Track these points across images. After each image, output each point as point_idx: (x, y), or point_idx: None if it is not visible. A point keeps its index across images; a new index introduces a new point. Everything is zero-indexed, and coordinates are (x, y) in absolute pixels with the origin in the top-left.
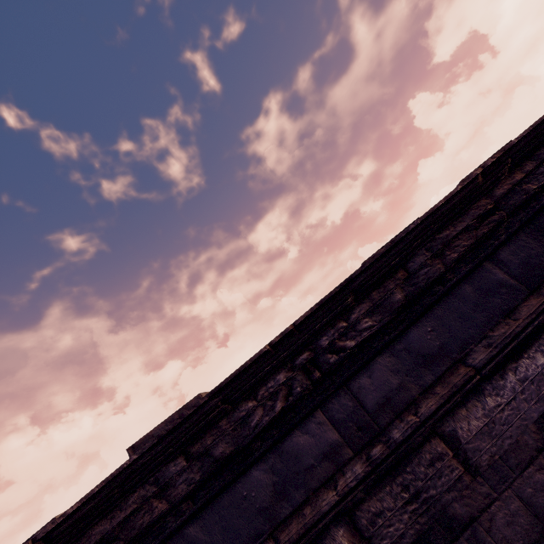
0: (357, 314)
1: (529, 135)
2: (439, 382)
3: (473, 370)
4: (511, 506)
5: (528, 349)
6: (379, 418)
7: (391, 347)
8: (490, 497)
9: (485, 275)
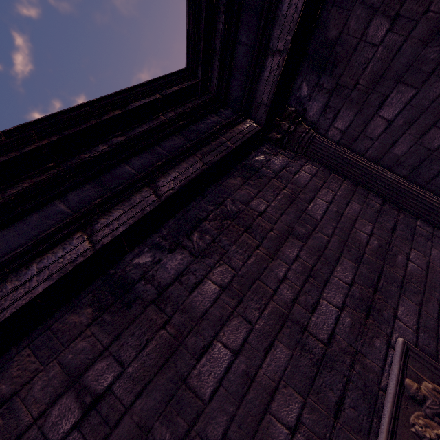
0: None
1: (50, 120)
2: None
3: None
4: (51, 372)
5: (55, 248)
6: None
7: None
8: (37, 371)
9: (52, 208)
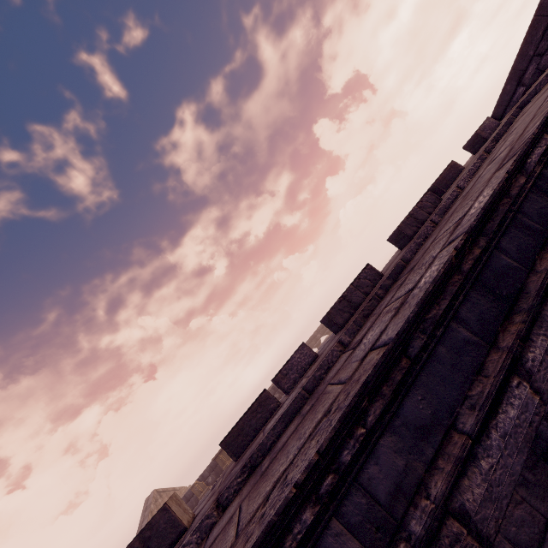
0: (373, 416)
1: (480, 216)
2: (440, 454)
3: (468, 438)
4: None
5: (501, 404)
6: (394, 510)
7: (390, 424)
8: None
9: (453, 335)
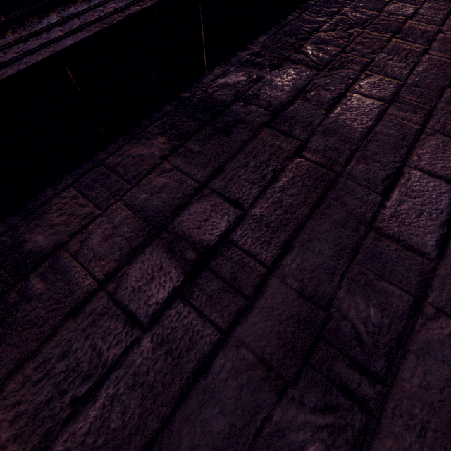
0: None
1: None
2: None
3: None
4: (116, 218)
5: None
6: None
7: None
8: (92, 216)
9: None
